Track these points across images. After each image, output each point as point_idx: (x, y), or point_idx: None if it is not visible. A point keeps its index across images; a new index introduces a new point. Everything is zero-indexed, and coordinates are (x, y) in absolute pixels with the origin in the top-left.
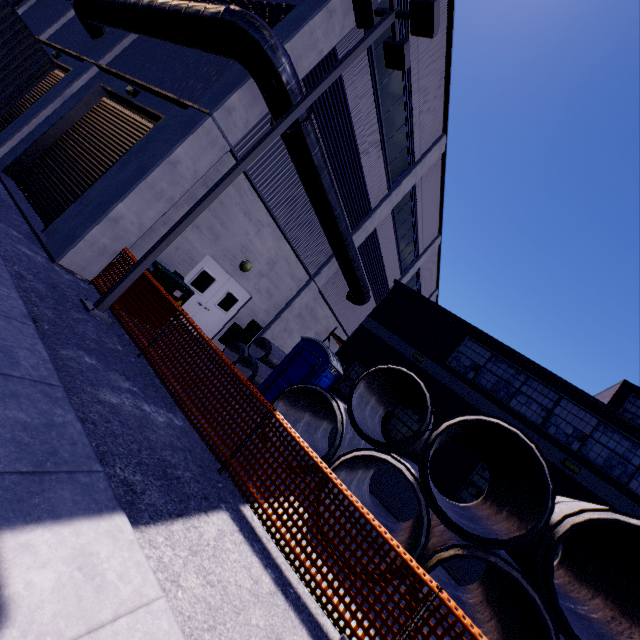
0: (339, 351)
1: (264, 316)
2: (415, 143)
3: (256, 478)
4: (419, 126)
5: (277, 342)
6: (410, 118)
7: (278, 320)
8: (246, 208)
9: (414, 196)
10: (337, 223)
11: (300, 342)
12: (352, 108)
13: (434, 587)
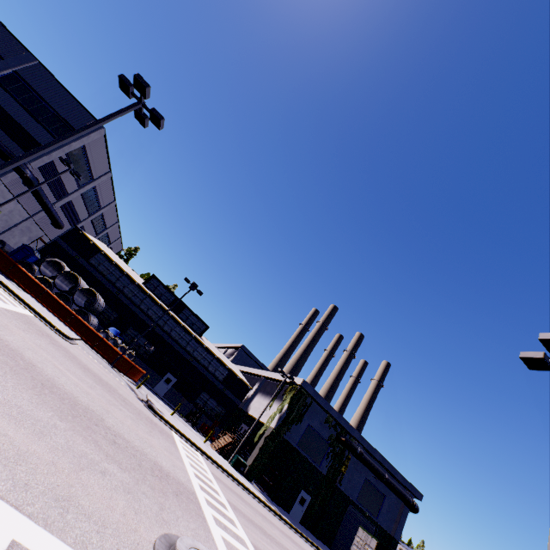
0: (42, 249)
1: (2, 229)
2: (94, 174)
3: (13, 275)
4: (96, 170)
5: (6, 239)
6: (90, 169)
7: (9, 231)
8: (5, 196)
9: (95, 189)
10: (47, 206)
11: (23, 245)
12: (59, 170)
13: (47, 289)
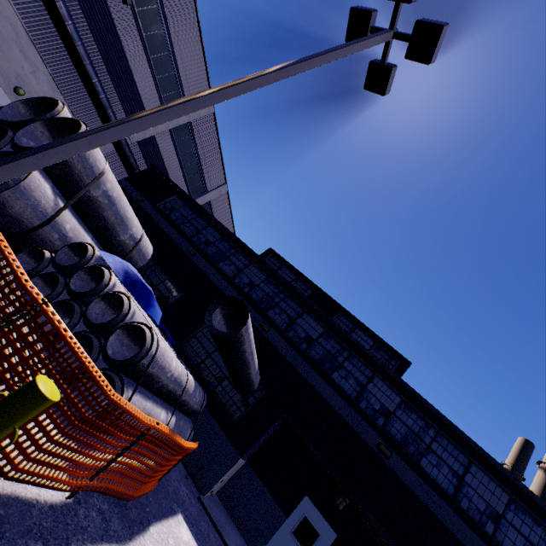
0: None
1: None
2: (186, 92)
3: None
4: (187, 82)
5: None
6: (177, 71)
7: None
8: (23, 48)
9: (192, 134)
10: (95, 91)
11: None
12: (121, 34)
13: None
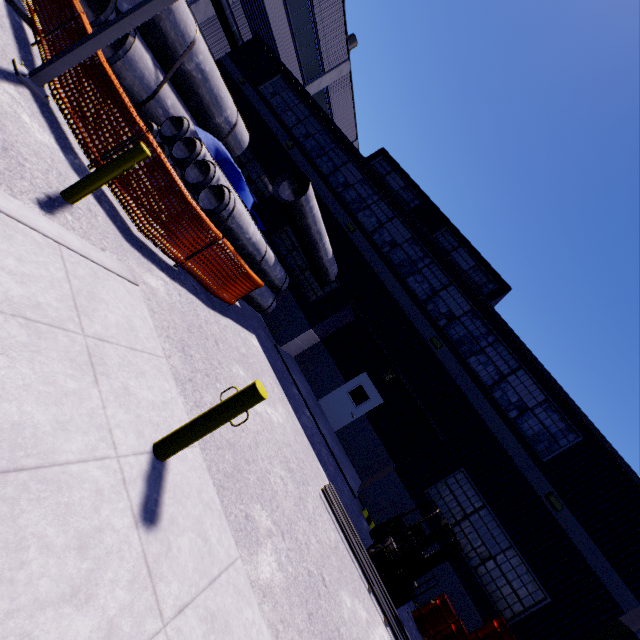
0: None
1: None
2: None
3: None
4: None
5: None
6: None
7: None
8: None
9: None
10: None
11: None
12: None
13: None
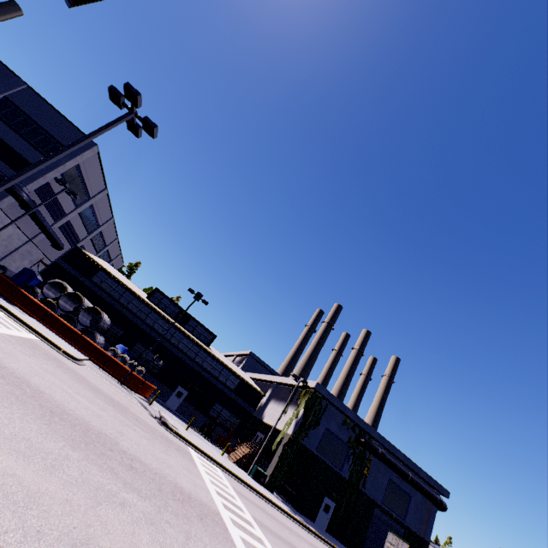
0: (43, 271)
1: (2, 254)
2: (90, 193)
3: (16, 300)
4: (92, 188)
5: (7, 265)
6: (86, 187)
7: (9, 256)
8: (3, 221)
9: (93, 207)
10: (45, 228)
11: (24, 269)
12: (55, 190)
13: (51, 311)
